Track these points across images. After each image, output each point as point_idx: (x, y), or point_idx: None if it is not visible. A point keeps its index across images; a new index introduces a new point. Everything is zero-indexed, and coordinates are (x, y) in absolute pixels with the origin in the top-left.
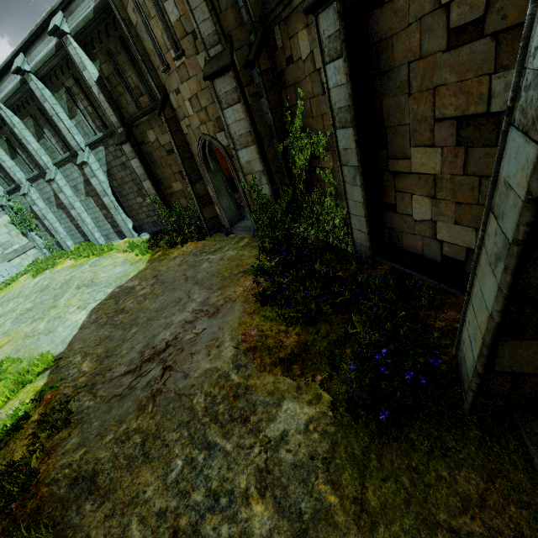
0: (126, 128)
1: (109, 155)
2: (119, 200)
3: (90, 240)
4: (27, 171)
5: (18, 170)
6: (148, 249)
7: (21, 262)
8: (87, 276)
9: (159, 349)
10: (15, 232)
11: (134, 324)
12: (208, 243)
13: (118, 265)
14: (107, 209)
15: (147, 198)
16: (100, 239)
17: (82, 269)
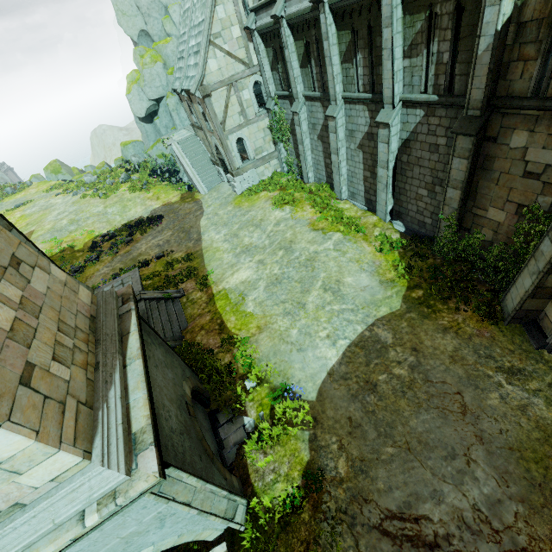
0: (486, 114)
1: (424, 125)
2: (395, 176)
3: (331, 185)
4: (308, 86)
5: (300, 81)
6: (405, 271)
7: (263, 171)
8: (332, 270)
9: (424, 535)
10: (268, 138)
11: (390, 438)
12: (501, 339)
13: (364, 268)
14: (372, 173)
15: (441, 212)
16: (344, 194)
17: (326, 247)
